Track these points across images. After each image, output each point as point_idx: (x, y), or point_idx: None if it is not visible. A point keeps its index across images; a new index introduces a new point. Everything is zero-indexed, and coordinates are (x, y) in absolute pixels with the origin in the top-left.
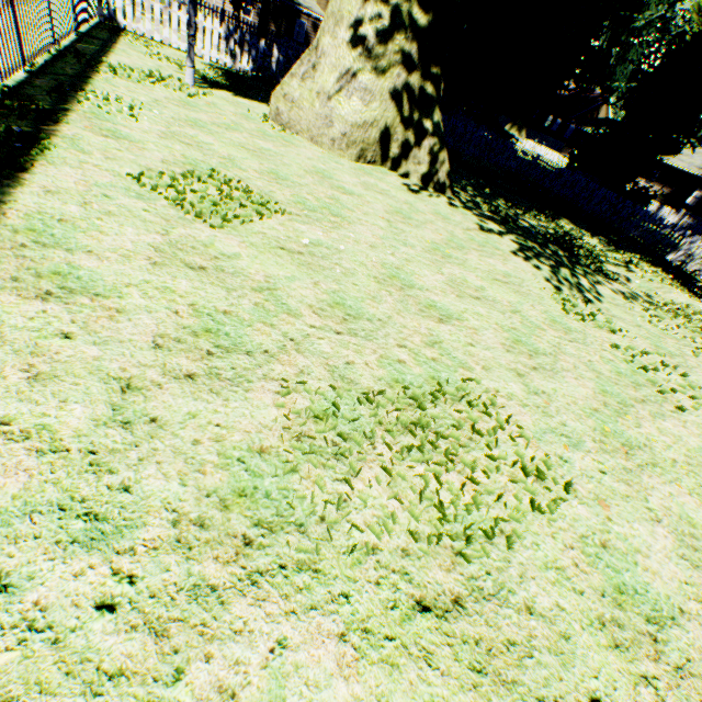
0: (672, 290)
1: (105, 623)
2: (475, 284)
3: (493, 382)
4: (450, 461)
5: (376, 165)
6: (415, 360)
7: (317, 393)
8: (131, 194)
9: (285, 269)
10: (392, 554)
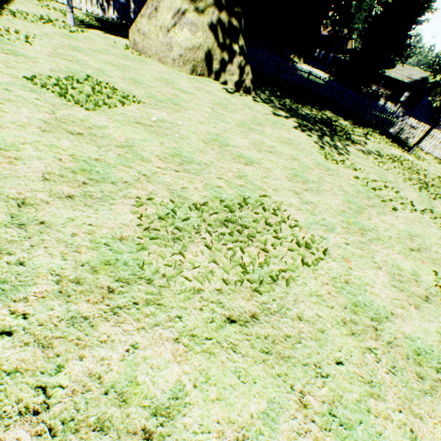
0: (392, 148)
1: (5, 343)
2: (269, 144)
3: (279, 197)
4: (250, 240)
5: (205, 76)
6: (228, 186)
7: (161, 205)
8: (26, 89)
9: (140, 135)
10: (211, 293)
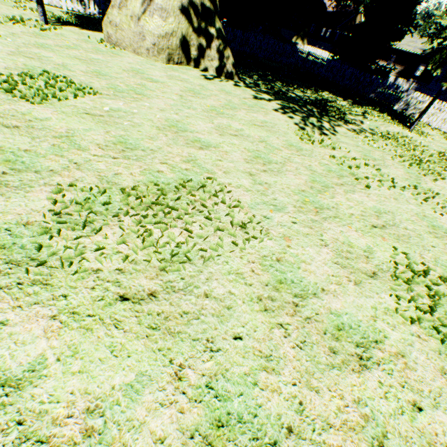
0: (391, 125)
1: None
2: (237, 128)
3: (229, 179)
4: (177, 222)
5: (183, 65)
6: (171, 170)
7: (84, 191)
8: None
9: (85, 125)
10: (111, 273)
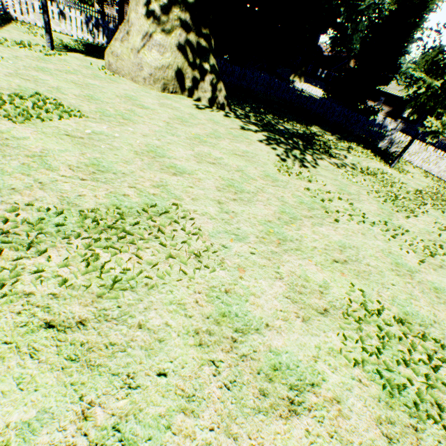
0: (373, 161)
1: None
2: (216, 156)
3: (195, 206)
4: (129, 247)
5: (178, 94)
6: (138, 194)
7: (41, 211)
8: None
9: (62, 146)
10: (43, 297)
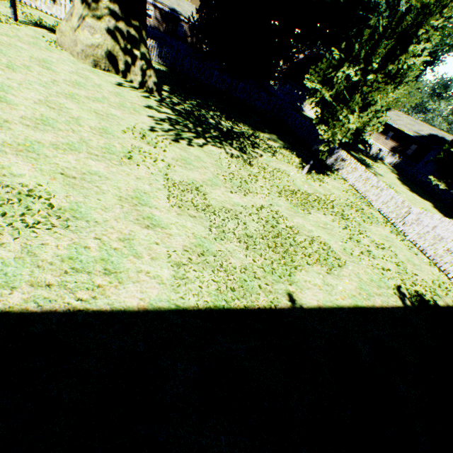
0: (287, 165)
1: None
2: (68, 107)
3: None
4: None
5: (112, 73)
6: None
7: None
8: None
9: None
10: None
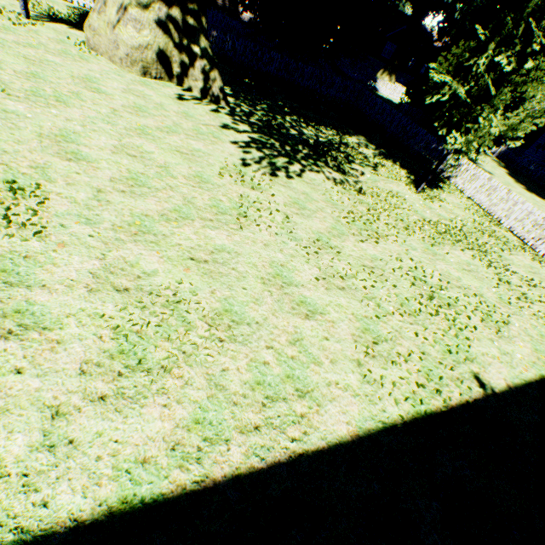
0: (397, 183)
1: None
2: (147, 150)
3: (65, 190)
4: None
5: (165, 81)
6: (5, 171)
7: None
8: None
9: None
10: None
